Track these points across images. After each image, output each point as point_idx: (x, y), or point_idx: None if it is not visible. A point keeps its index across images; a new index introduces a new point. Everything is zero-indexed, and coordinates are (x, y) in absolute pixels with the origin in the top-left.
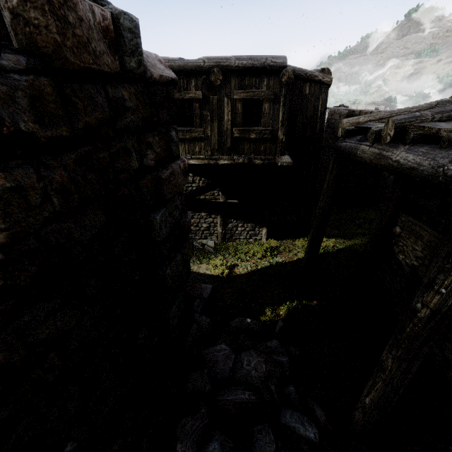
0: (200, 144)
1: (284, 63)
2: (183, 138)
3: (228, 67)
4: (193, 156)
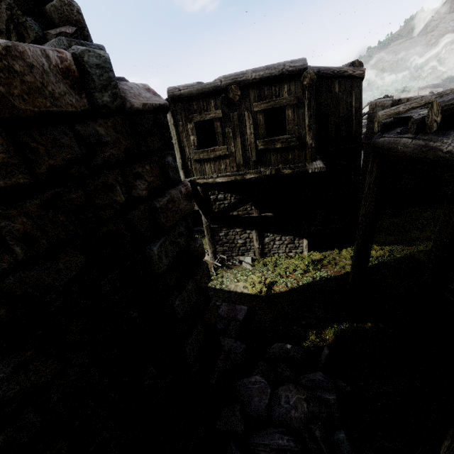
0: (225, 161)
1: (304, 65)
2: (208, 157)
3: (245, 81)
4: (219, 174)
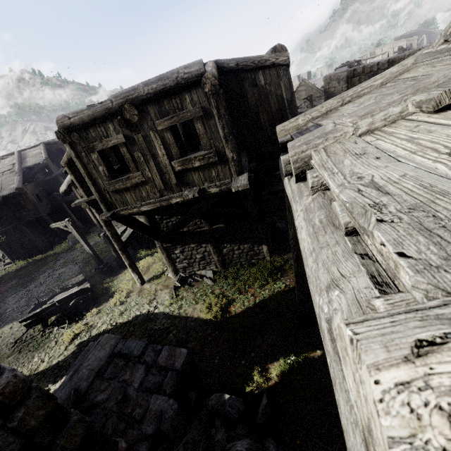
0: (145, 188)
1: (200, 69)
2: (124, 187)
3: (138, 98)
4: (143, 202)
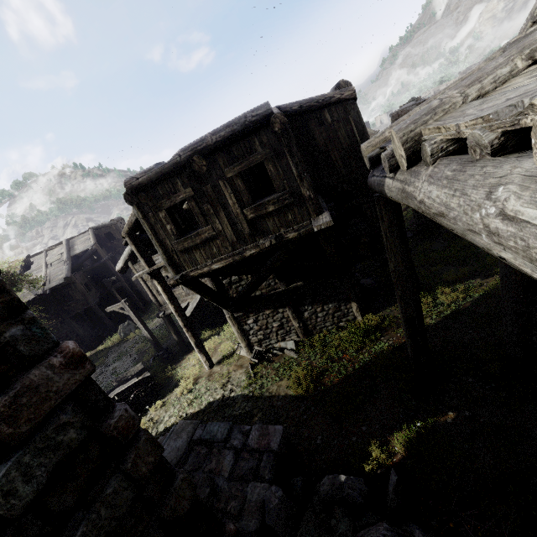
0: (215, 243)
1: (268, 110)
2: (194, 244)
3: (206, 148)
4: (213, 259)
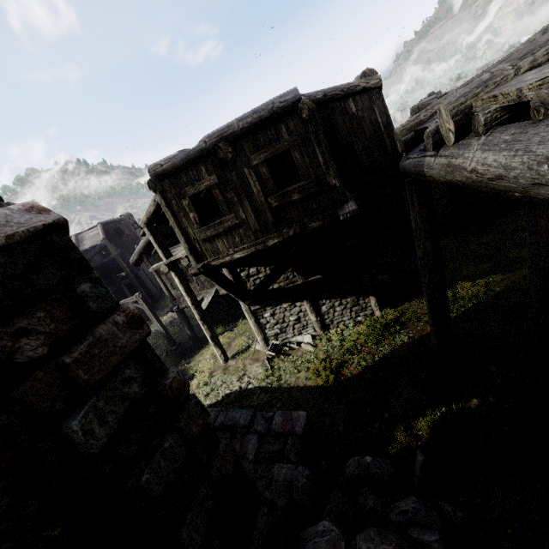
0: (238, 232)
1: (297, 96)
2: (216, 233)
3: (233, 134)
4: (236, 249)
